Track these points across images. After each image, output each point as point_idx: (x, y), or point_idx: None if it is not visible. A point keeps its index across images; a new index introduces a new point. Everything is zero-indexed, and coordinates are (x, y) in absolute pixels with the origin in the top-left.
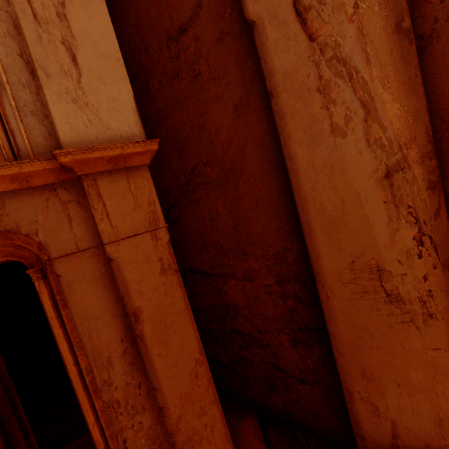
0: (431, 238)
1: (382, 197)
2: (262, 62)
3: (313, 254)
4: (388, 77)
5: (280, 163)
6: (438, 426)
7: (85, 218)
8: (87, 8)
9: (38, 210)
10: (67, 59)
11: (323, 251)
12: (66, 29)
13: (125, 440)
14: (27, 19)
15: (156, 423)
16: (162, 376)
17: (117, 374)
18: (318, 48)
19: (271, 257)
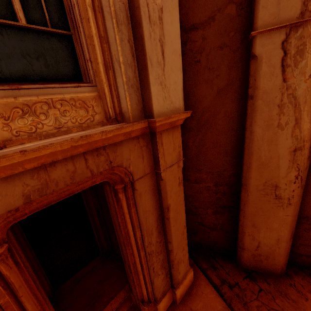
0: (301, 177)
1: (288, 158)
2: (252, 79)
3: (247, 176)
4: (310, 112)
5: (236, 128)
6: (277, 241)
7: (149, 155)
8: (171, 14)
9: (130, 152)
10: (160, 53)
11: (253, 176)
12: (161, 30)
13: (153, 268)
14: (146, 20)
15: (164, 257)
16: (173, 236)
17: (154, 238)
18: (286, 86)
19: (215, 173)
